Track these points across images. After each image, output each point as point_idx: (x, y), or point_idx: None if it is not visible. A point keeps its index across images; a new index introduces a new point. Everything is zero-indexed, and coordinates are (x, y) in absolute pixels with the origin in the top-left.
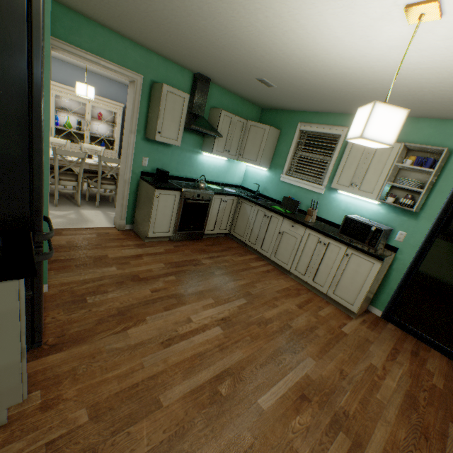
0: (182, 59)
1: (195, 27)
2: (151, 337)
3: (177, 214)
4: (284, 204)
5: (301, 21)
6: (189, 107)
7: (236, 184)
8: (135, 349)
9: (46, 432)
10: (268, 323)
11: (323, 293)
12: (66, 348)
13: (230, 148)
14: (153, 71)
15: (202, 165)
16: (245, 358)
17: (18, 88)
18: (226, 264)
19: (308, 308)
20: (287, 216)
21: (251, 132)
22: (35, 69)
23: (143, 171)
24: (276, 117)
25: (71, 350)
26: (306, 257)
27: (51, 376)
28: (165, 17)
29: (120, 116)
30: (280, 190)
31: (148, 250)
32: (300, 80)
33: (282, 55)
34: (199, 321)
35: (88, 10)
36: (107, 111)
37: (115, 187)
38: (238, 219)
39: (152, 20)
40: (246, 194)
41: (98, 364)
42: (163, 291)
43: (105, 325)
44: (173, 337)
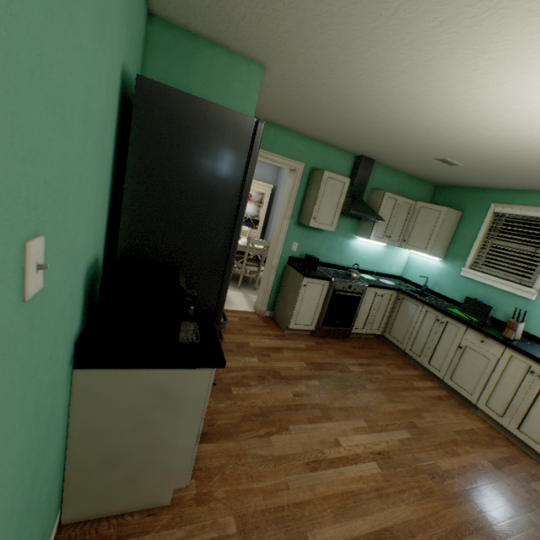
0: (347, 145)
1: (371, 120)
2: (294, 452)
3: (322, 305)
4: (465, 307)
5: (513, 107)
6: (347, 190)
7: (393, 274)
8: (279, 462)
9: (200, 528)
10: (445, 478)
11: (537, 453)
12: (215, 440)
13: (391, 233)
14: (314, 159)
15: (354, 251)
16: (415, 520)
17: (231, 203)
18: (380, 376)
19: (512, 471)
20: (473, 325)
21: (420, 215)
22: (246, 187)
23: (290, 256)
24: (456, 196)
25: (219, 443)
26: (504, 389)
27: (203, 467)
28: (340, 115)
29: (268, 196)
30: (460, 288)
31: (288, 343)
32: (500, 158)
33: (478, 137)
34: (349, 447)
35: (267, 115)
36: (256, 192)
37: (258, 269)
38: (395, 318)
39: (326, 118)
40: (408, 288)
41: (244, 468)
42: (305, 397)
43: (249, 424)
44: (320, 460)
